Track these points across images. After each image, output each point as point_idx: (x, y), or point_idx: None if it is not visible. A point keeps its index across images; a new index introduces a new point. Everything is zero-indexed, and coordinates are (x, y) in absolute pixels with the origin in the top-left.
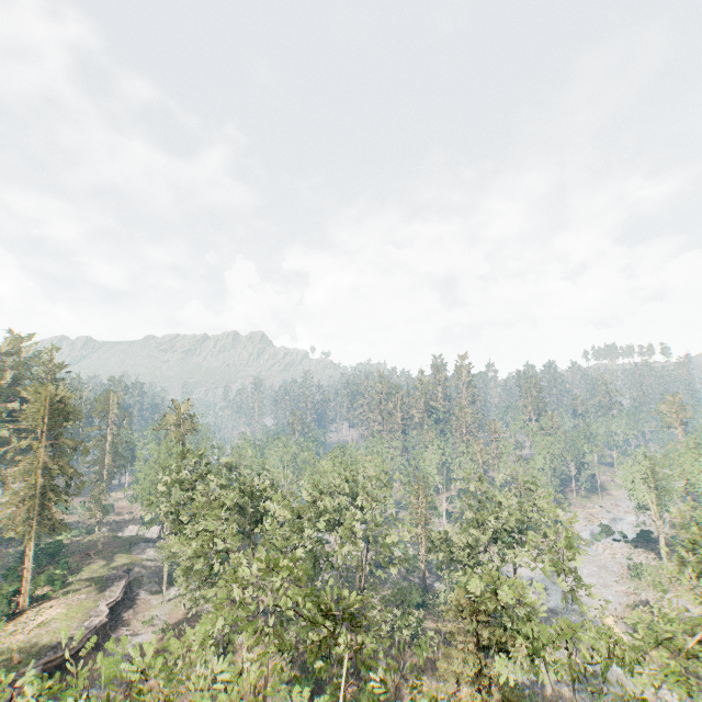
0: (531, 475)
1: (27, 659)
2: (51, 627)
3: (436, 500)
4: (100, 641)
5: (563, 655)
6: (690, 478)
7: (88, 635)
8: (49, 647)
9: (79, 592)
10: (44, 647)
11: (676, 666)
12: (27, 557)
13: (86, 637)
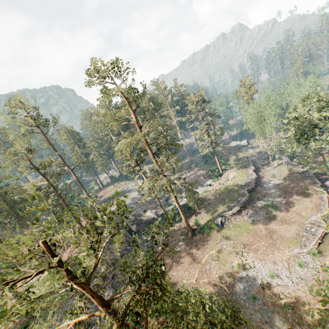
0: None
1: (239, 189)
2: (237, 179)
3: None
4: (258, 183)
5: None
6: None
7: (254, 181)
8: (243, 185)
9: (236, 167)
10: (241, 185)
11: None
12: (216, 158)
13: (254, 182)
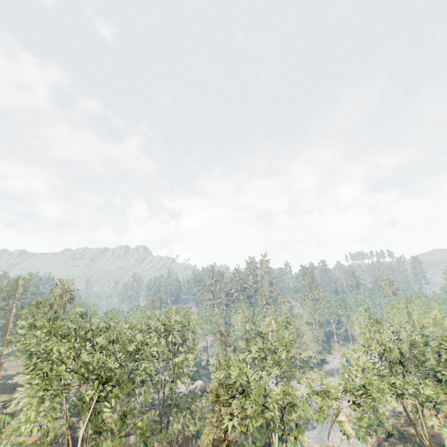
0: (285, 317)
1: None
2: None
3: (235, 344)
4: None
5: (311, 446)
6: (390, 321)
7: None
8: None
9: None
10: None
11: (382, 446)
12: None
13: None
